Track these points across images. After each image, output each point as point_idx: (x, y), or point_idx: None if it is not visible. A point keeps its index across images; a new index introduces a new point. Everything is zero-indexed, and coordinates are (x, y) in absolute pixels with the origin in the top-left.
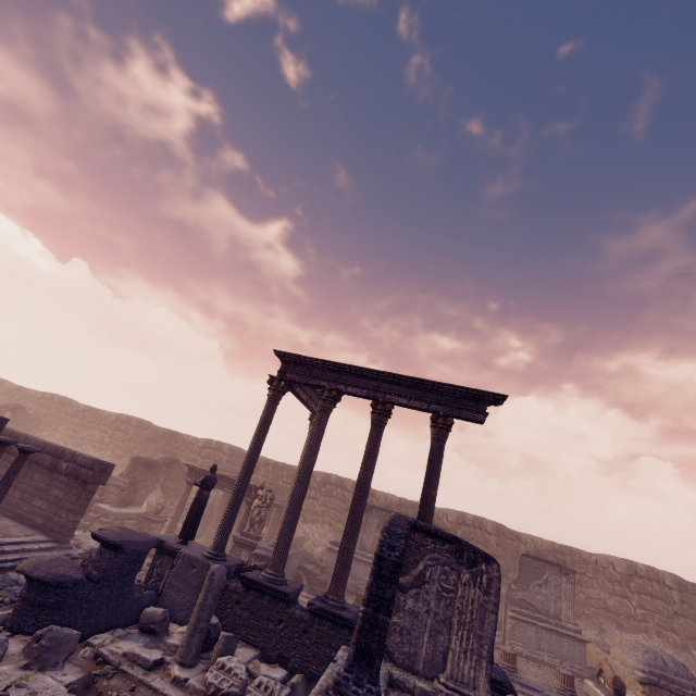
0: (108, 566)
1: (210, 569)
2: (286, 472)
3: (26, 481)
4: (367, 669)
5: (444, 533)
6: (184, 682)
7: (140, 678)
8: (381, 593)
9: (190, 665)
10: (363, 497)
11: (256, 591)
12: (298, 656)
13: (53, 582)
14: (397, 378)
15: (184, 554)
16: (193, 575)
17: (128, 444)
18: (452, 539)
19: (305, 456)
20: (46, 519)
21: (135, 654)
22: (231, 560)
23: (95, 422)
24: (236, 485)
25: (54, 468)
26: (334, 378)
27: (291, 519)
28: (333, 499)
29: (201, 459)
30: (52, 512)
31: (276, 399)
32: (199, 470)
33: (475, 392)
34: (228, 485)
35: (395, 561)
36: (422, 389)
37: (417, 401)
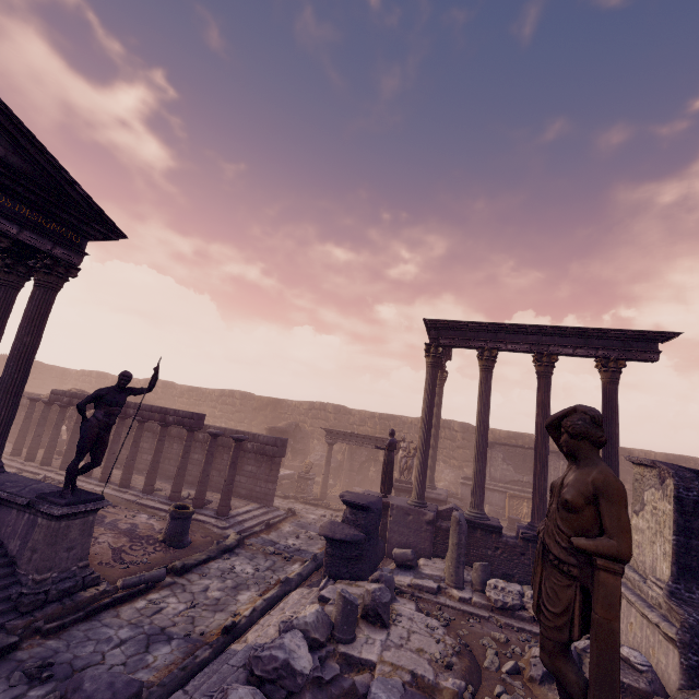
0: (366, 523)
1: (454, 517)
2: (392, 422)
3: (218, 461)
4: (691, 580)
5: (687, 468)
6: (469, 600)
7: (436, 600)
8: (688, 524)
9: (462, 588)
10: (547, 442)
11: (467, 527)
12: (521, 572)
13: (352, 541)
14: (558, 330)
15: (396, 505)
16: (410, 521)
17: (238, 415)
18: (695, 473)
19: (480, 412)
20: (248, 490)
21: (418, 584)
22: (429, 506)
23: (201, 400)
24: (421, 445)
25: (241, 448)
26: (491, 338)
27: (482, 467)
28: (443, 440)
29: (309, 420)
30: (252, 484)
31: (437, 365)
32: (337, 432)
33: (646, 333)
34: (367, 442)
35: (694, 499)
36: (586, 337)
37: (583, 350)
